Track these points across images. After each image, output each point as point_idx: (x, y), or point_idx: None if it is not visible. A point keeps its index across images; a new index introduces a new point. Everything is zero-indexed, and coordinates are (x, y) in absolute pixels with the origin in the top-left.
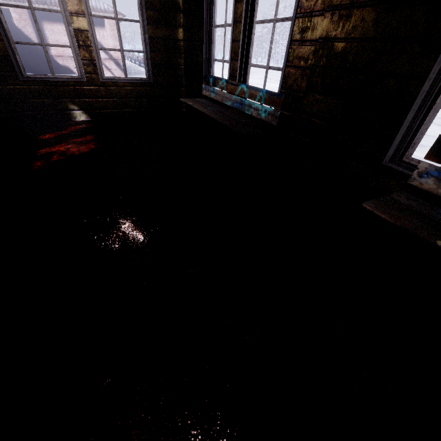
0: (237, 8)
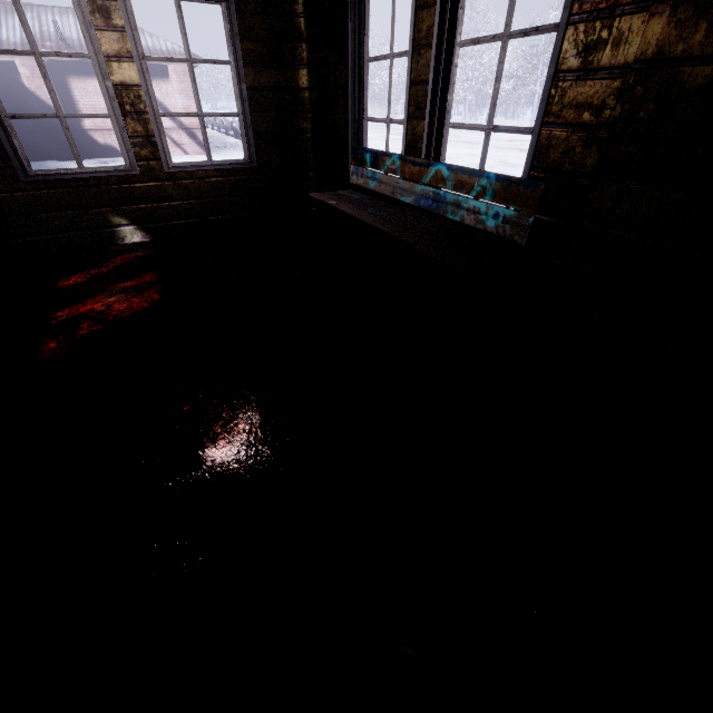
0: (420, 21)
